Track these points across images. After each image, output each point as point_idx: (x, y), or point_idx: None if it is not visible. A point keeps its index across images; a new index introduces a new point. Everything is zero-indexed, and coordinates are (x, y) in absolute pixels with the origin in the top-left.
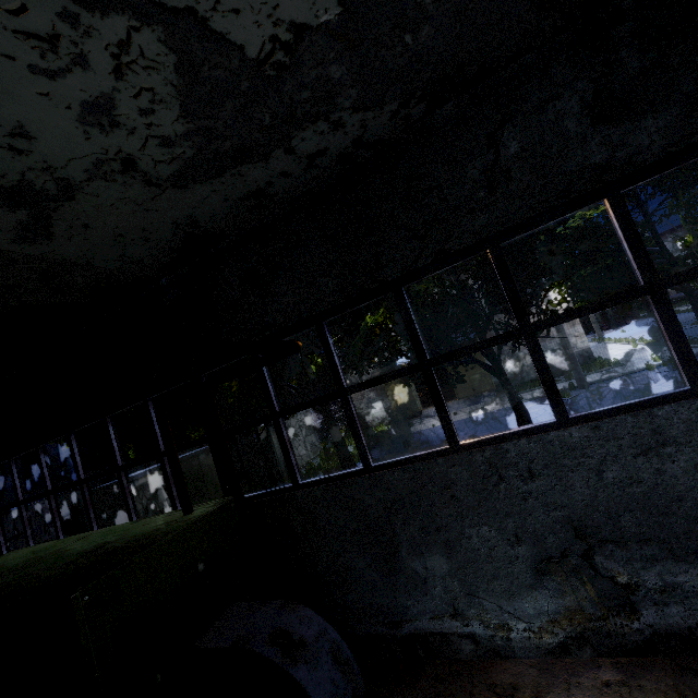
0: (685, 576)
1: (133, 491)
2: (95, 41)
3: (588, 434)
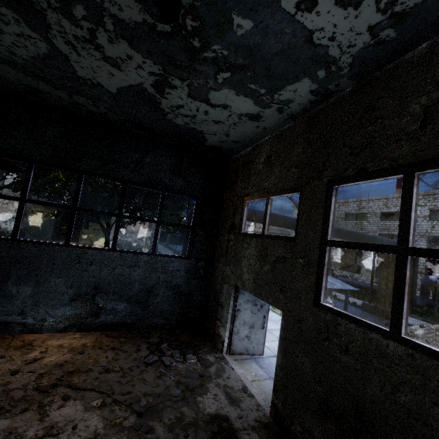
0: (120, 306)
1: None
2: (19, 27)
3: (118, 256)
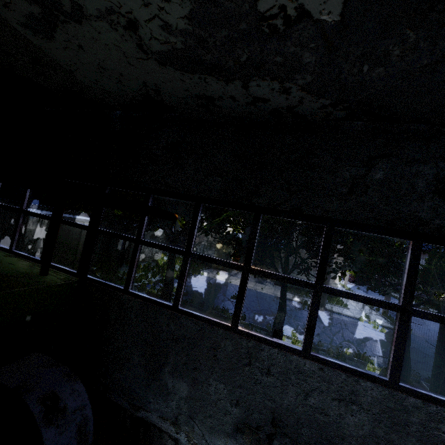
0: None
1: (30, 221)
2: None
3: (315, 370)
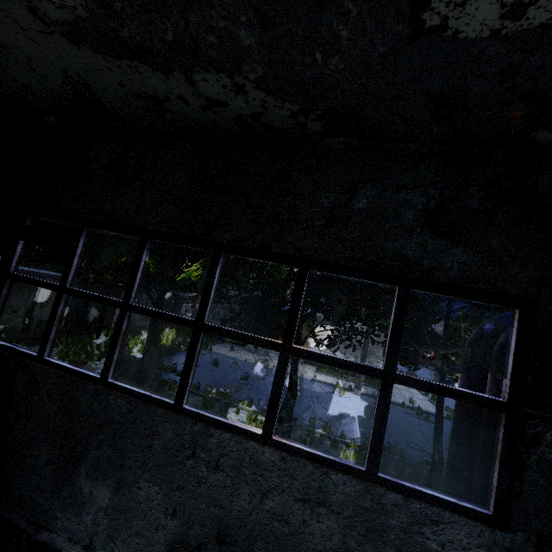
0: None
1: None
2: None
3: (275, 460)
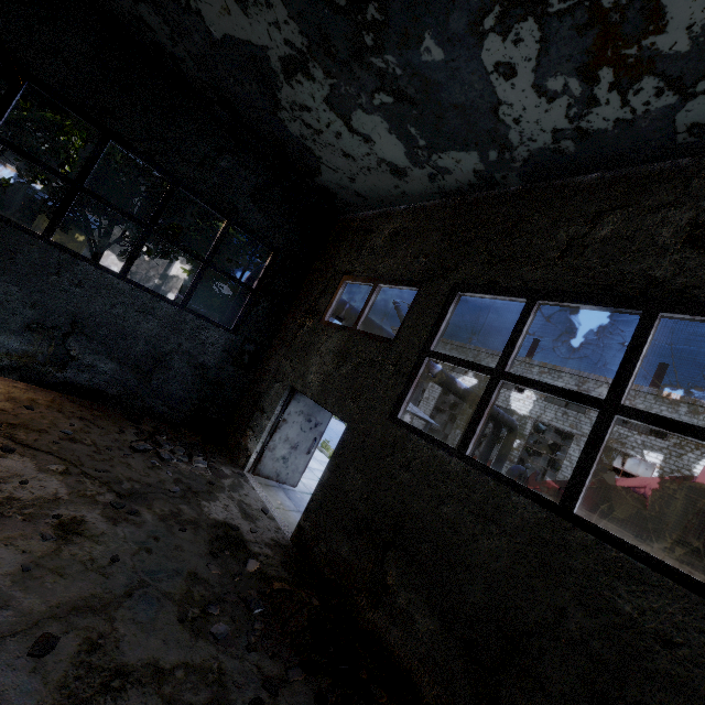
0: (105, 365)
1: None
2: None
3: (127, 289)
